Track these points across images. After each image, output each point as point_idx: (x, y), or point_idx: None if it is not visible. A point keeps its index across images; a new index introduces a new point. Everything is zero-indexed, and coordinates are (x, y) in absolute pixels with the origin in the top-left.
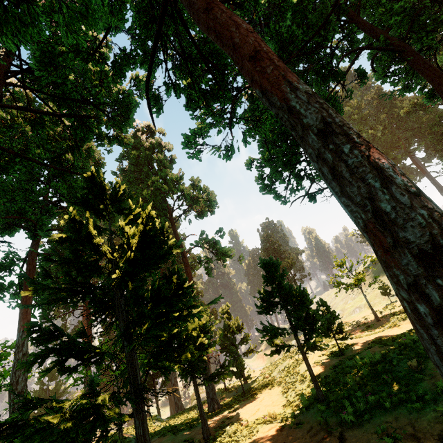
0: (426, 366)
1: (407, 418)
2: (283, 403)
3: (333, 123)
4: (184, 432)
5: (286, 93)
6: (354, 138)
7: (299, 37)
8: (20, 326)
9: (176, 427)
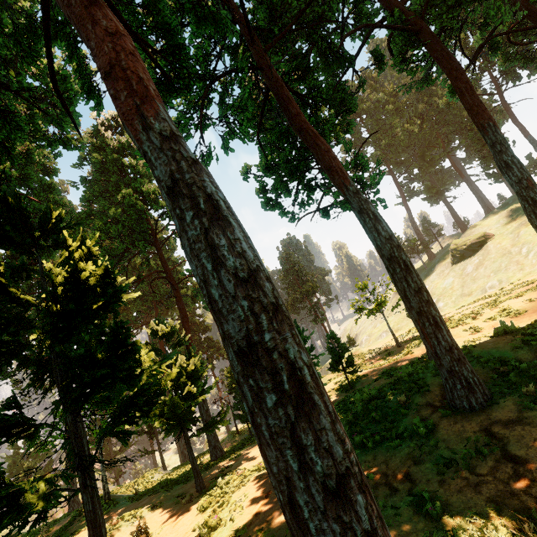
0: (414, 400)
1: (384, 456)
2: None
3: (181, 181)
4: (179, 486)
5: (139, 132)
6: (199, 202)
7: (293, 4)
8: None
9: (172, 482)
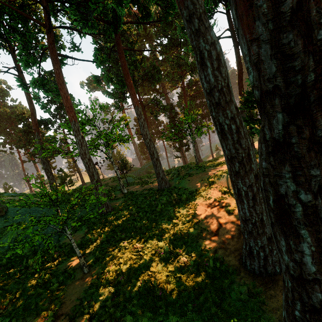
0: None
1: None
2: None
3: None
4: None
5: None
6: None
7: None
8: (134, 103)
9: None
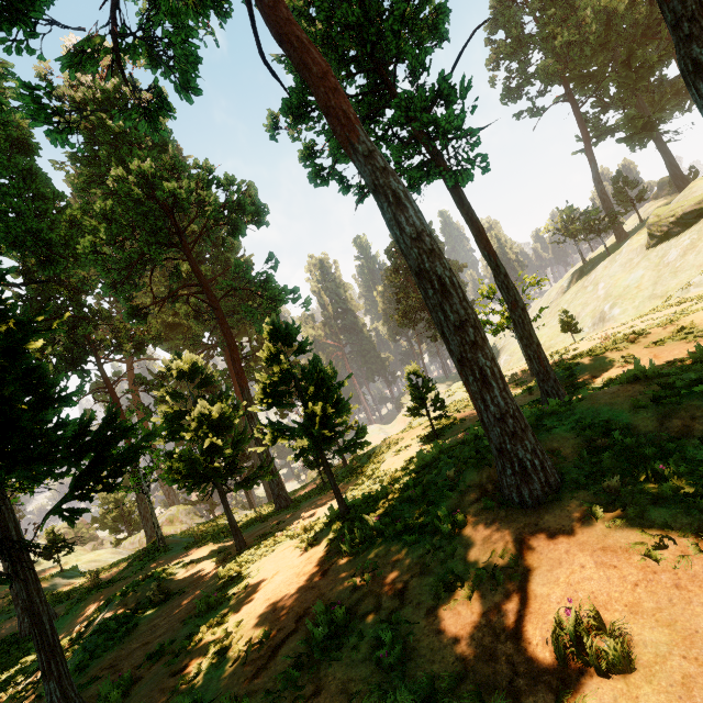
0: (467, 477)
1: (397, 553)
2: None
3: None
4: (228, 539)
5: None
6: None
7: None
8: None
9: (225, 532)
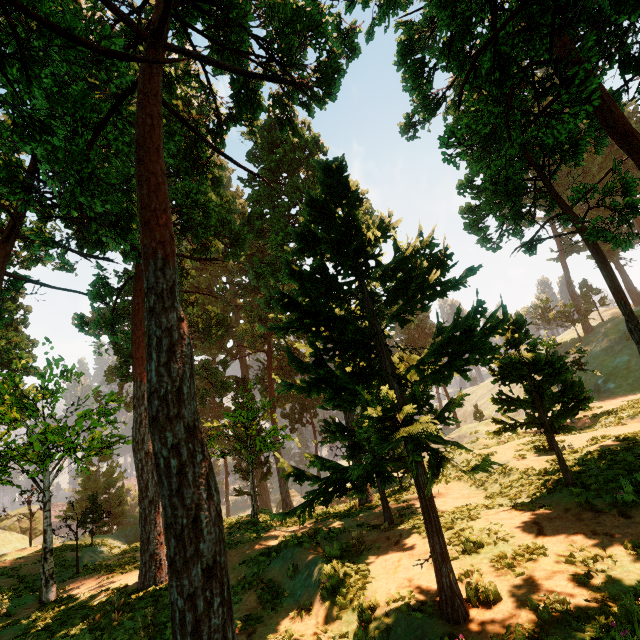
0: None
1: None
2: (482, 496)
3: None
4: (346, 519)
5: None
6: None
7: None
8: (136, 374)
9: (330, 514)
